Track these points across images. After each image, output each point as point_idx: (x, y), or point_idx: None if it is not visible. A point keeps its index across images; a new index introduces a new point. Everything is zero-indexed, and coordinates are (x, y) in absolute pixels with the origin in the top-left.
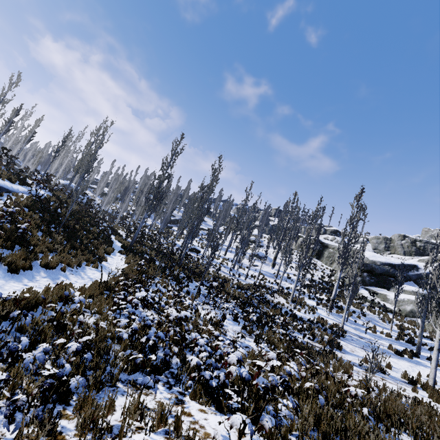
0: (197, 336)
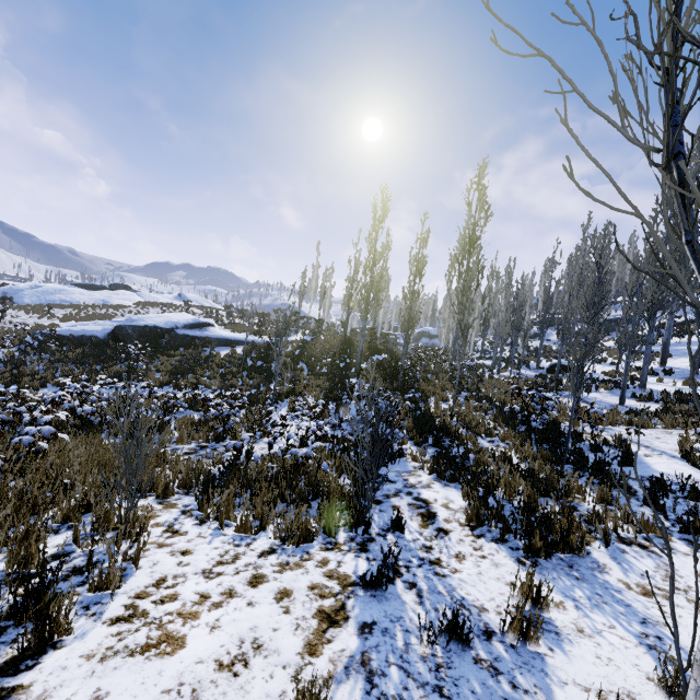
0: (86, 409)
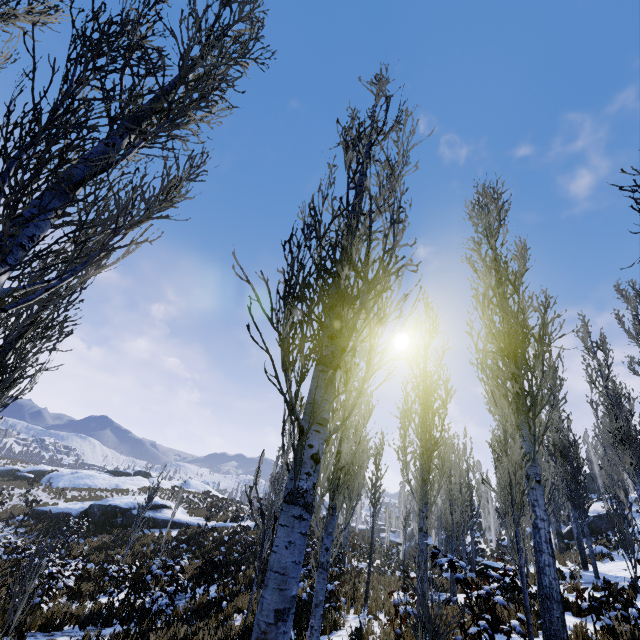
0: None
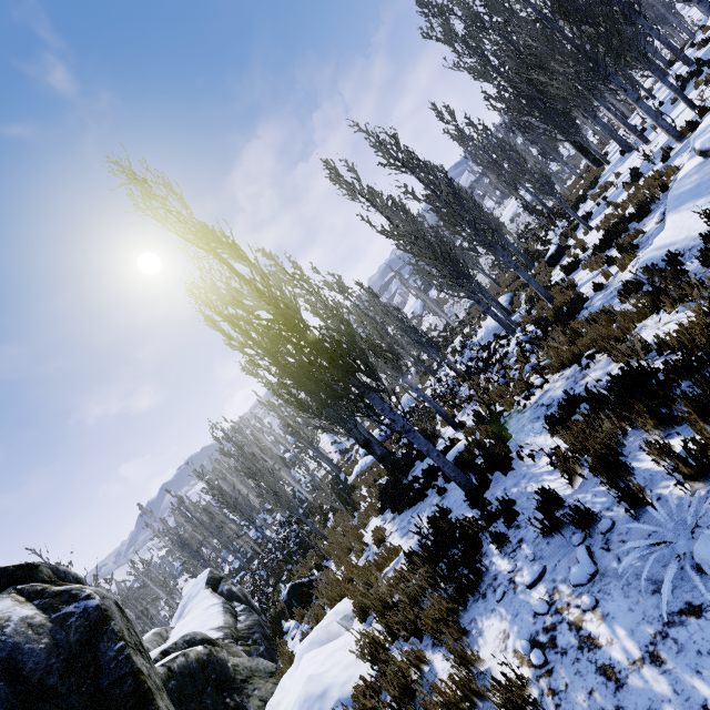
0: None
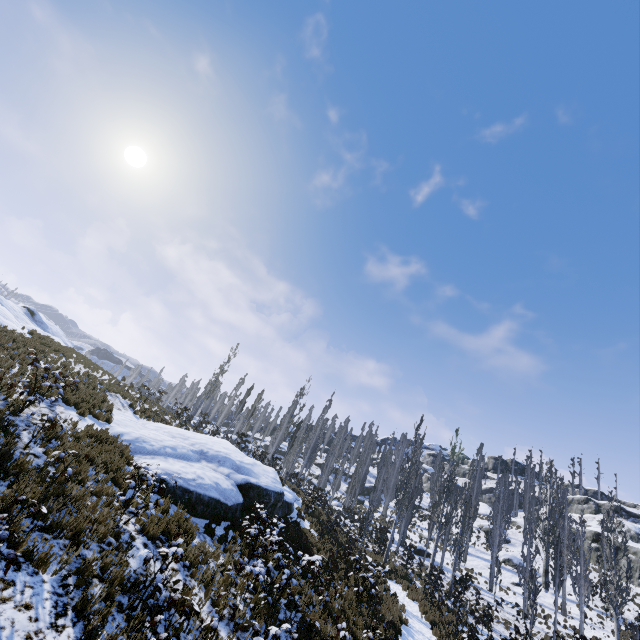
0: None
